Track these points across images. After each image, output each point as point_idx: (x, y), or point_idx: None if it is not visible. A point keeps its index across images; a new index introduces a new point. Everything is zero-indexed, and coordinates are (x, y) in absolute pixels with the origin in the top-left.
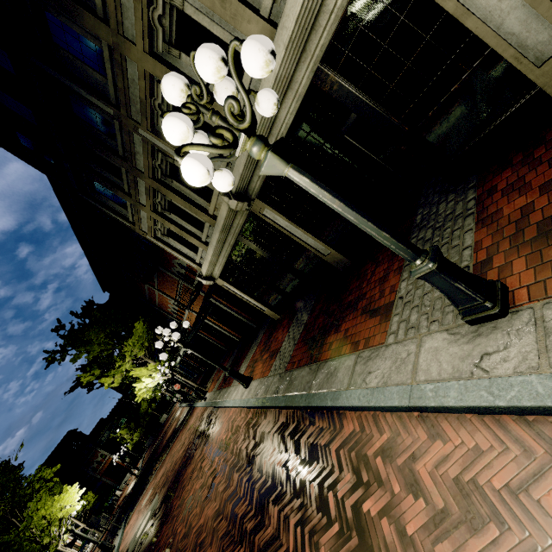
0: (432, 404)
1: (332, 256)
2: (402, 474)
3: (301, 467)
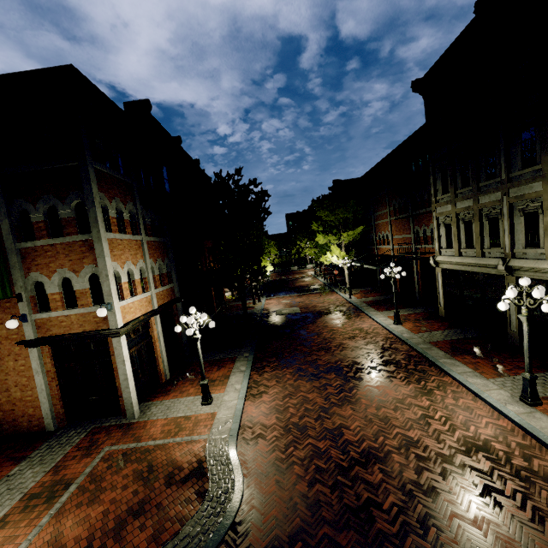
0: (482, 396)
1: (513, 333)
2: (454, 396)
3: (414, 370)
